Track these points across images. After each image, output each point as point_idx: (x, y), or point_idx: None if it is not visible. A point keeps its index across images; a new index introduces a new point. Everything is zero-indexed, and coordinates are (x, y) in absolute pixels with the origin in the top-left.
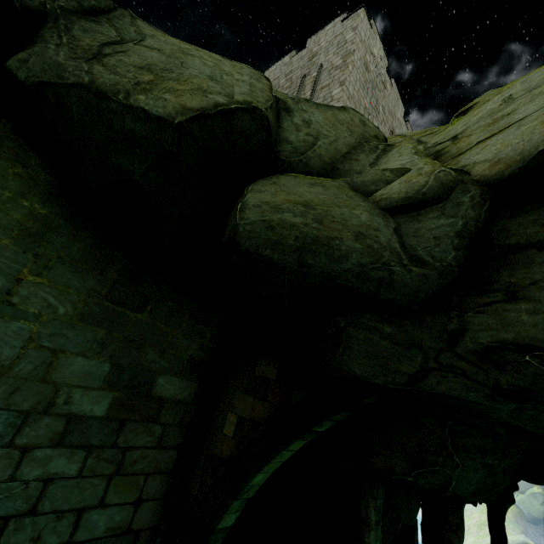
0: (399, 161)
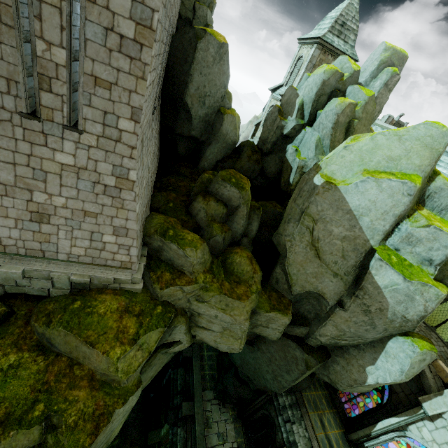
0: (179, 336)
